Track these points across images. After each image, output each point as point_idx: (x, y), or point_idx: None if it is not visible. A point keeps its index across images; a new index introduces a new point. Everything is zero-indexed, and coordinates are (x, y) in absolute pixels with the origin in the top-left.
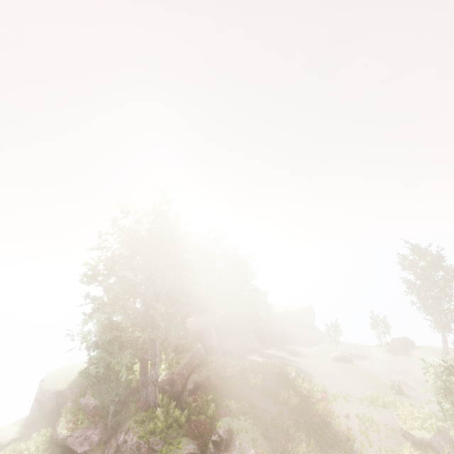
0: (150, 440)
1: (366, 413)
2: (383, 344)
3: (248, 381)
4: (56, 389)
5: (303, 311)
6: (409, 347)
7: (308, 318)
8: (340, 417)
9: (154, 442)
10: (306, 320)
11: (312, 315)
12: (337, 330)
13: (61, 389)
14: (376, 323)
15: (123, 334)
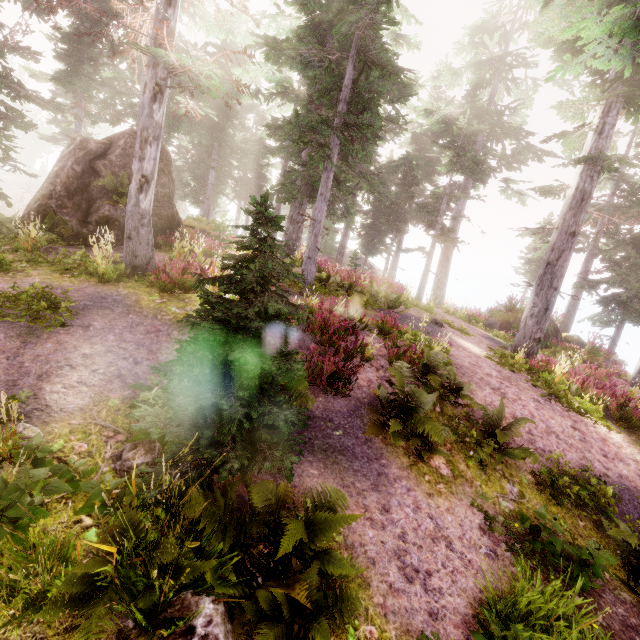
0: None
1: None
2: None
3: None
4: None
5: None
6: None
7: None
8: None
9: None
10: None
11: None
12: None
13: None
14: None
15: None
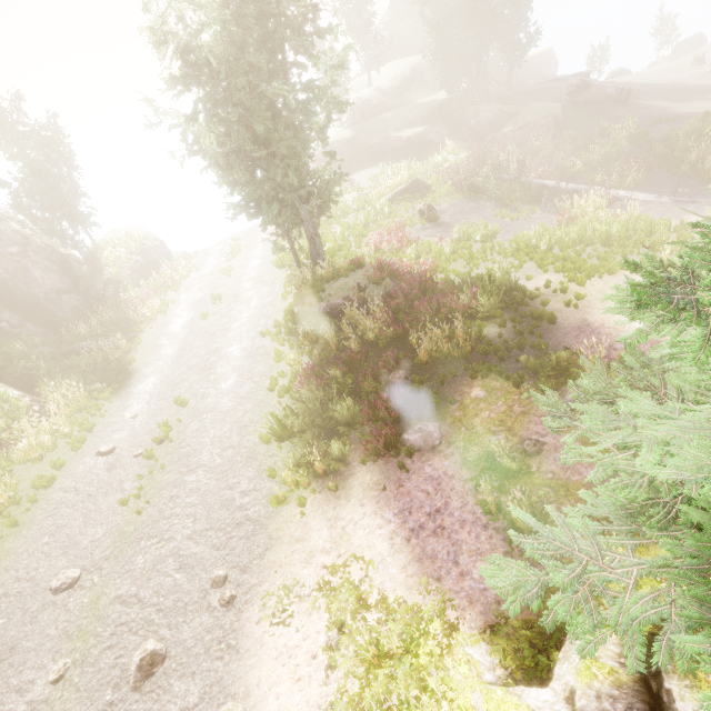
0: (505, 111)
1: (677, 76)
2: (658, 61)
3: (551, 84)
4: (347, 137)
5: (544, 55)
6: (699, 46)
7: (550, 66)
8: (653, 83)
9: (509, 112)
10: (547, 69)
11: (554, 61)
12: (604, 56)
13: (353, 135)
14: (661, 29)
15: (461, 3)
